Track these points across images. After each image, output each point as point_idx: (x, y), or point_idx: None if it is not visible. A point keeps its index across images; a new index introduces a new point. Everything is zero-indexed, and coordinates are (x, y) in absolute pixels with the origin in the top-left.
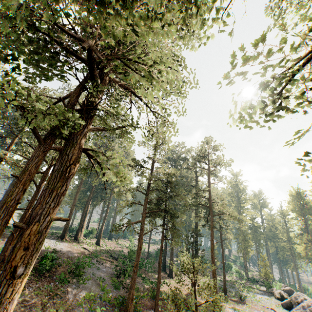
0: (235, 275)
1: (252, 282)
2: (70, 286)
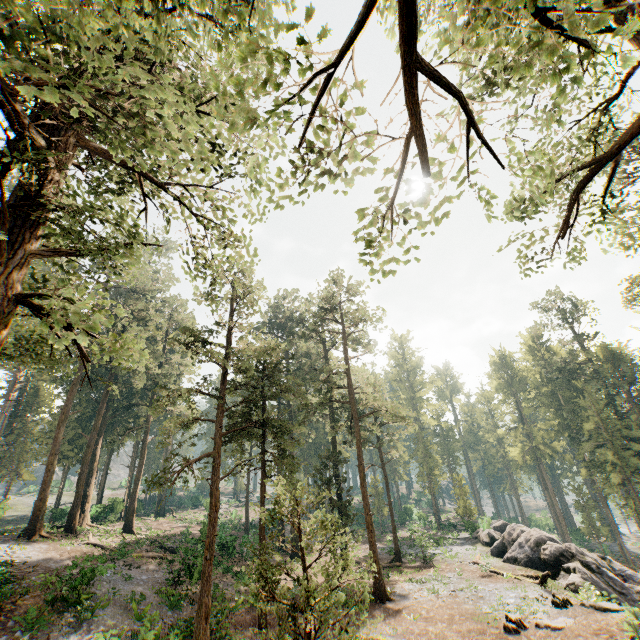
0: (418, 525)
1: (447, 529)
2: (56, 631)
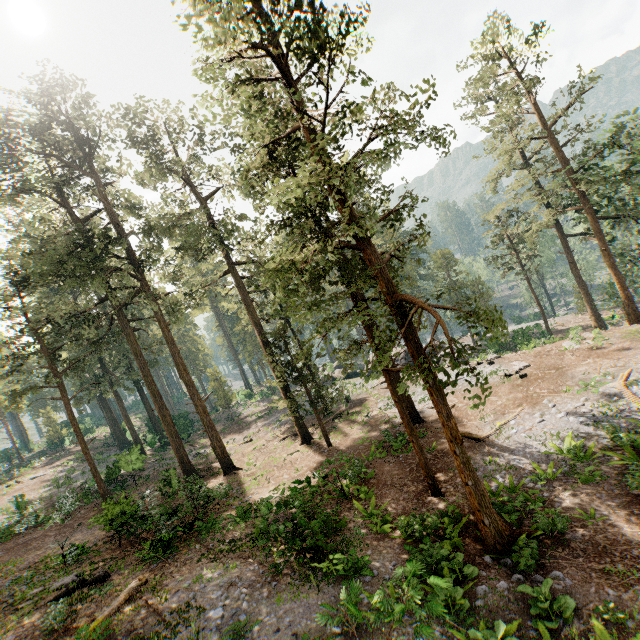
0: (256, 399)
1: None
2: None
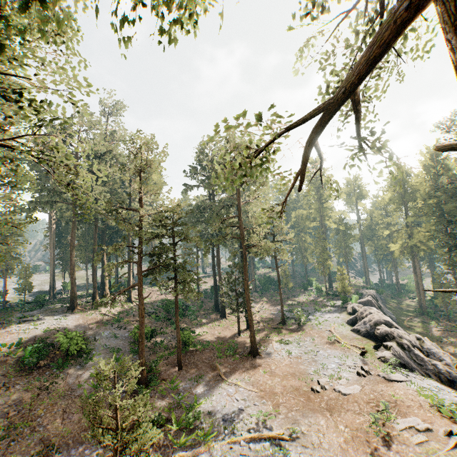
0: (313, 293)
1: (331, 298)
2: (73, 368)
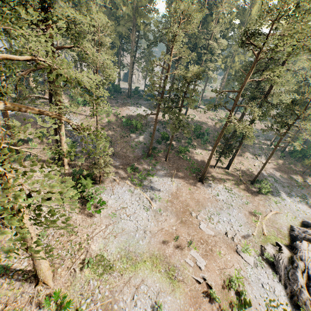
0: None
1: None
2: (135, 135)
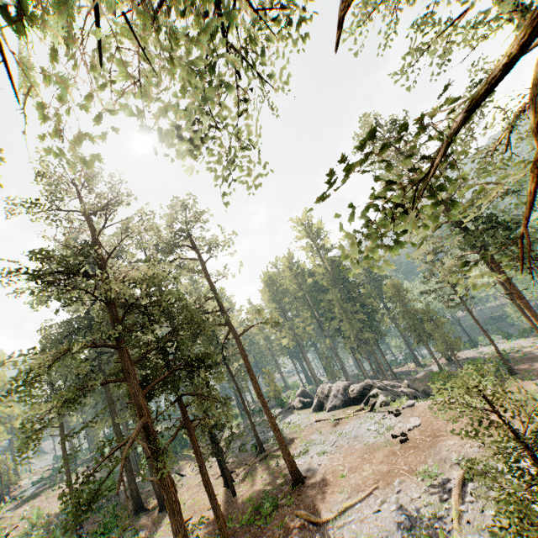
0: (237, 421)
1: (260, 414)
2: None
